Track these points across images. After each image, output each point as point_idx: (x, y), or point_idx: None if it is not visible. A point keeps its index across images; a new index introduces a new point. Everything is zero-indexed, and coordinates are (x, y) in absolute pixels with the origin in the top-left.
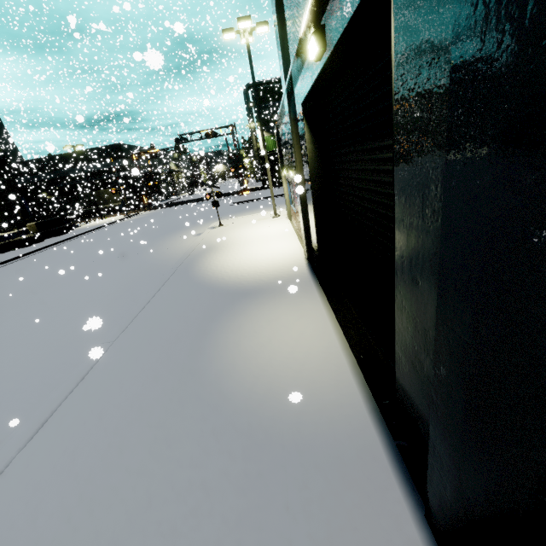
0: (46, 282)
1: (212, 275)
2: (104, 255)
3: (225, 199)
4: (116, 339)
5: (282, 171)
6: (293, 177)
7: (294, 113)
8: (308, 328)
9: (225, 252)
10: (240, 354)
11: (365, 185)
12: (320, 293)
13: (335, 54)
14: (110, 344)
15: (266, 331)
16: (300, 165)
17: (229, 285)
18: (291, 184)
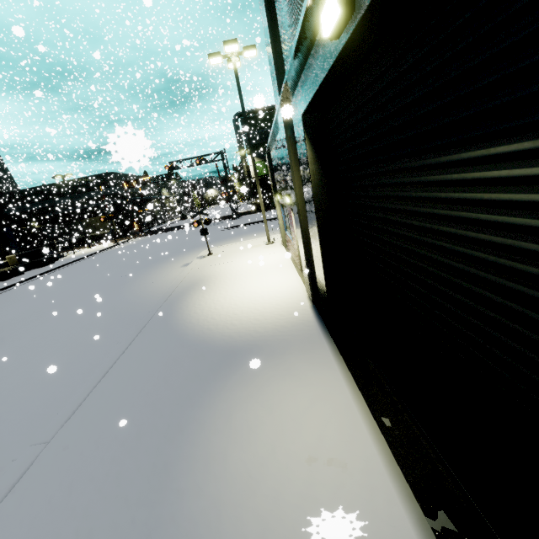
0: (6, 329)
1: (195, 323)
2: (81, 291)
3: (217, 223)
4: (53, 438)
5: (275, 195)
6: (289, 202)
7: (291, 130)
8: (329, 426)
9: (213, 290)
10: (227, 482)
11: (423, 222)
12: (336, 356)
13: (371, 14)
14: (42, 447)
15: (266, 429)
16: (300, 190)
17: (215, 339)
18: (285, 210)
